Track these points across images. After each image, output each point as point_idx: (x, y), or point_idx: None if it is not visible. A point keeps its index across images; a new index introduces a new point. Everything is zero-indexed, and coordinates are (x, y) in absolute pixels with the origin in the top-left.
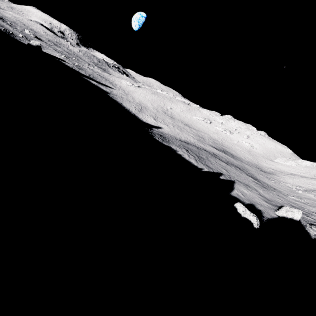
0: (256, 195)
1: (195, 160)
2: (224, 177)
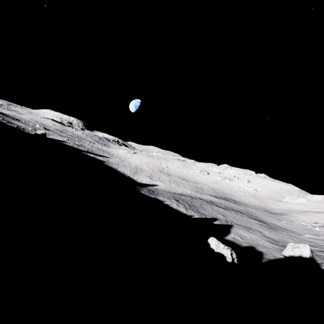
0: (259, 237)
1: (185, 208)
2: (220, 222)
